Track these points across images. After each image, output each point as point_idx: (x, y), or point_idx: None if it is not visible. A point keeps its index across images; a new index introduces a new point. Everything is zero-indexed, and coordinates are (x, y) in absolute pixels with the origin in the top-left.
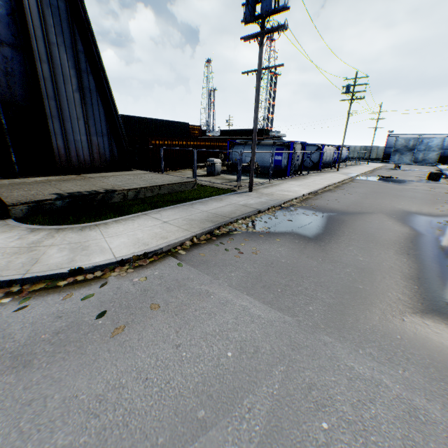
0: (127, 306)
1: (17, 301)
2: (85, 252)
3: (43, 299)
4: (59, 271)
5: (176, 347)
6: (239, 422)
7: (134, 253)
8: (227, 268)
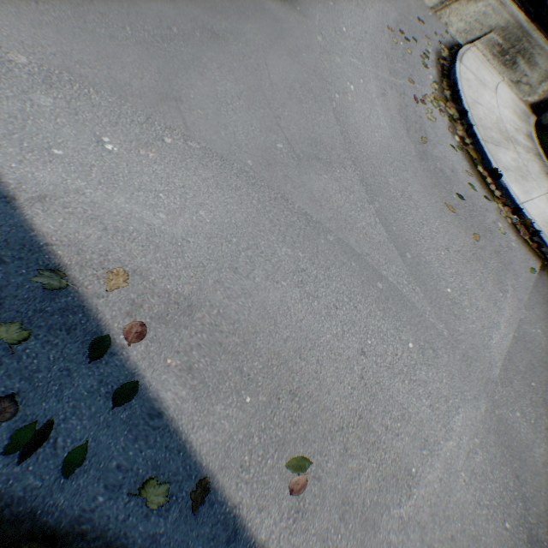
0: (471, 215)
1: (457, 144)
2: (518, 178)
3: (462, 158)
4: (491, 161)
5: (446, 248)
6: (406, 278)
7: (532, 220)
8: (545, 327)
